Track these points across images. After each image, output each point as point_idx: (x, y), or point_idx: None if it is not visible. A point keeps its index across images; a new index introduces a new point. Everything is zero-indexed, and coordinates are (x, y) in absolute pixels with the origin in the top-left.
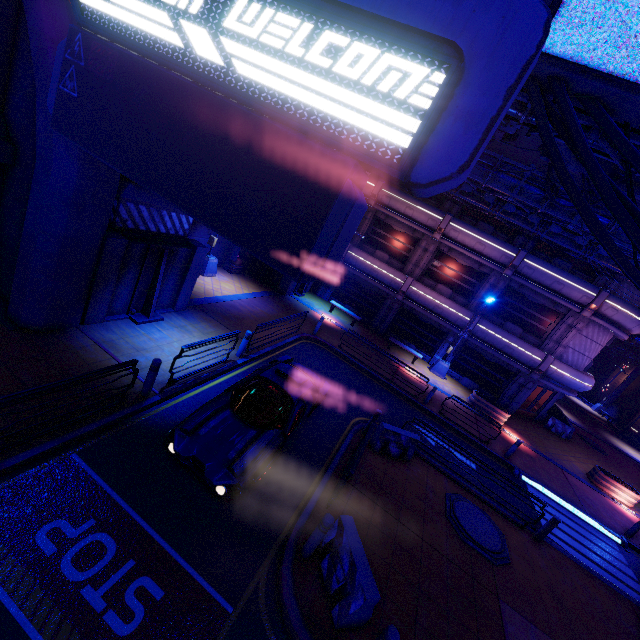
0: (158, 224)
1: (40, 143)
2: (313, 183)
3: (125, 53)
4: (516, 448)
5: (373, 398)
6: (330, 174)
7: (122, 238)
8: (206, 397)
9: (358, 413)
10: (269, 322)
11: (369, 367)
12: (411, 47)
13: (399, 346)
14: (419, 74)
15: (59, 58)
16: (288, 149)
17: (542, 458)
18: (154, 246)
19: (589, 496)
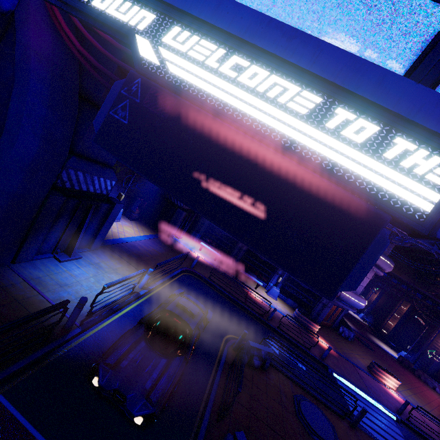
0: (89, 185)
1: (9, 121)
2: (352, 226)
3: (183, 101)
4: (328, 352)
5: (235, 318)
6: (368, 222)
7: (61, 196)
8: (117, 326)
9: (227, 331)
10: (165, 261)
11: (230, 293)
12: (436, 145)
13: (246, 276)
14: (439, 163)
15: (114, 91)
16: (331, 198)
17: (341, 357)
18: (84, 202)
19: (372, 384)
